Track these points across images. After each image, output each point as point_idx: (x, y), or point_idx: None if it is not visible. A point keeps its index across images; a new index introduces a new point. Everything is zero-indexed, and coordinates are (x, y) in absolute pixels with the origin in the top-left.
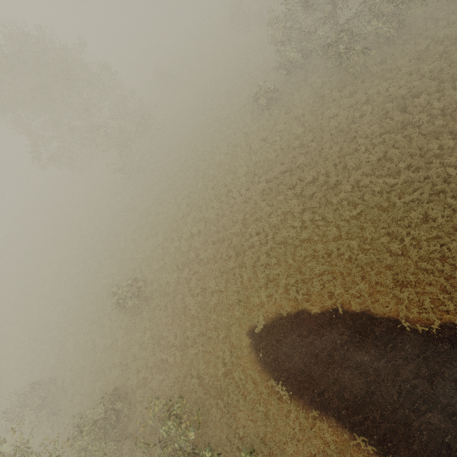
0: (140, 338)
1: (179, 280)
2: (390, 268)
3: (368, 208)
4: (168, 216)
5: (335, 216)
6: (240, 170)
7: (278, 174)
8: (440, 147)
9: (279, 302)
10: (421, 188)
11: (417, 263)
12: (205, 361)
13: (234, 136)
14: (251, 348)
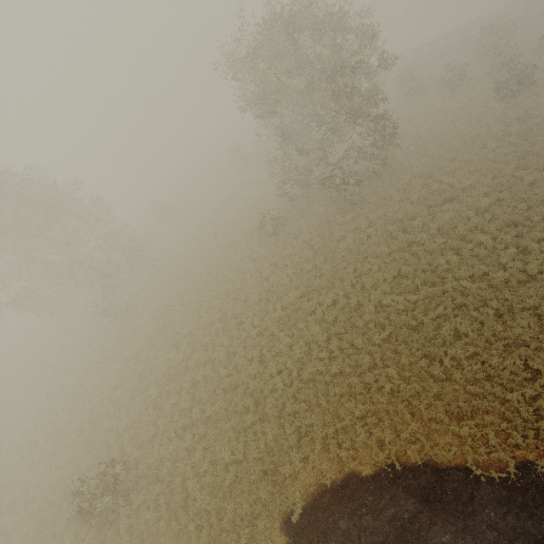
0: None
1: (178, 454)
2: (439, 397)
3: (397, 328)
4: (163, 362)
5: (364, 340)
6: (252, 298)
7: (294, 299)
8: (447, 262)
9: (318, 466)
10: (443, 302)
11: (465, 387)
12: None
13: (242, 262)
14: None
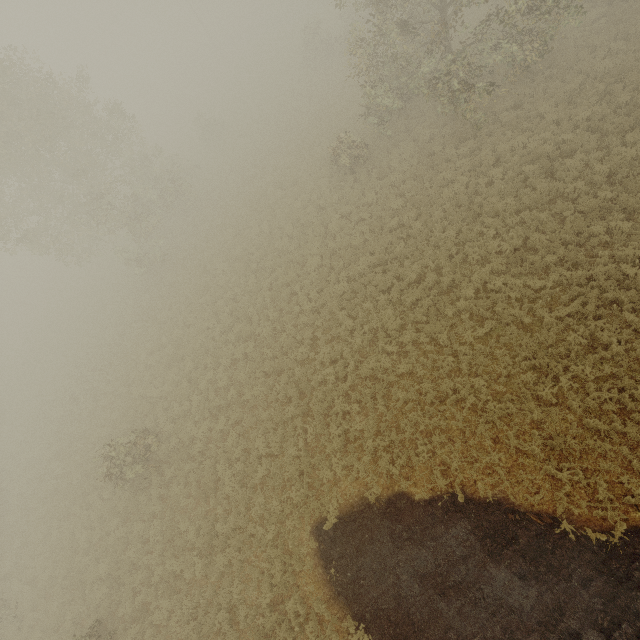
0: (144, 532)
1: (211, 435)
2: (540, 425)
3: (502, 324)
4: (201, 331)
5: (451, 336)
6: (310, 262)
7: (365, 269)
8: (608, 231)
9: (363, 477)
10: (583, 294)
11: (582, 418)
12: (243, 577)
13: (304, 210)
14: (317, 557)
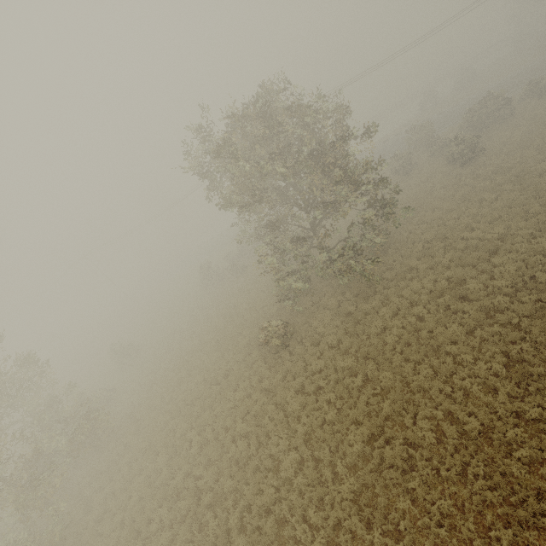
0: None
1: None
2: None
3: None
4: None
5: None
6: (287, 461)
7: (361, 446)
8: None
9: None
10: None
11: None
12: None
13: (249, 399)
14: None
